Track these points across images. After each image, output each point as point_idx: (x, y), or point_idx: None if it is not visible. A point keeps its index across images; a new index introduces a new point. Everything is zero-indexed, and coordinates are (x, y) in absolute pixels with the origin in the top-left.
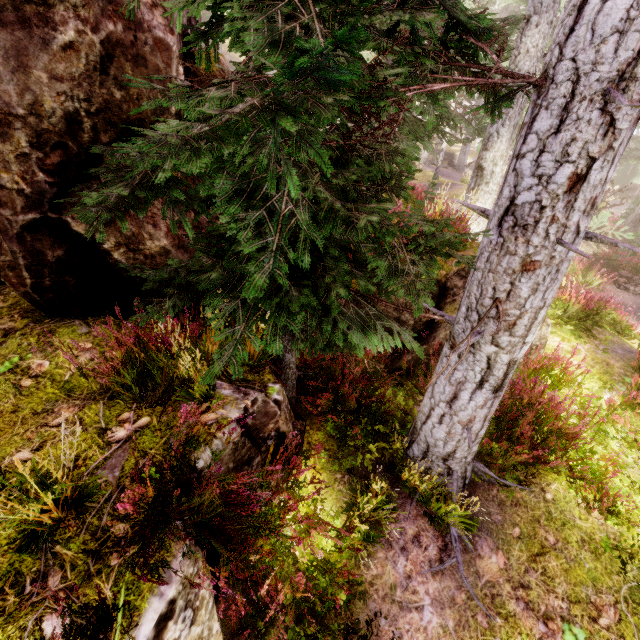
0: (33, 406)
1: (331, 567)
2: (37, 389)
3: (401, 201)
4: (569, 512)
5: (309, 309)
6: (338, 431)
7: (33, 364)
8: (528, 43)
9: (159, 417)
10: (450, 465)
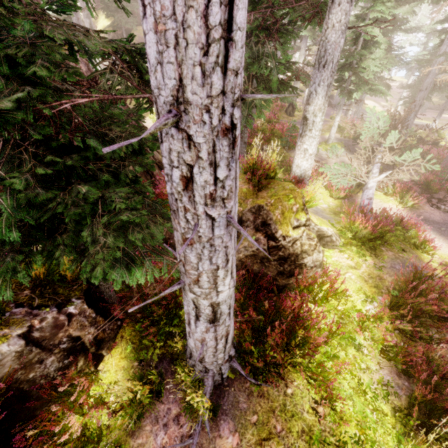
0: None
1: (101, 437)
2: None
3: (271, 137)
4: (301, 406)
5: (39, 265)
6: (142, 329)
7: None
8: (333, 19)
9: None
10: (205, 365)
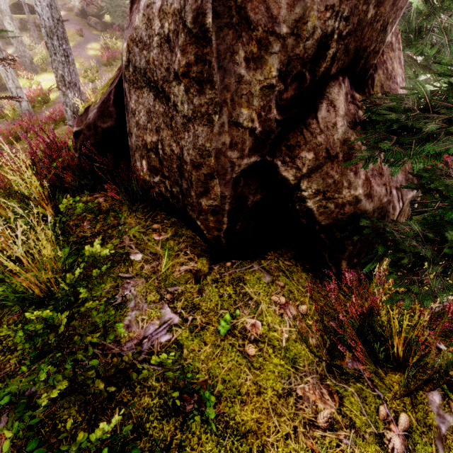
0: (271, 384)
1: None
2: (264, 359)
3: None
4: None
5: None
6: None
7: (246, 324)
8: None
9: (416, 414)
10: None
